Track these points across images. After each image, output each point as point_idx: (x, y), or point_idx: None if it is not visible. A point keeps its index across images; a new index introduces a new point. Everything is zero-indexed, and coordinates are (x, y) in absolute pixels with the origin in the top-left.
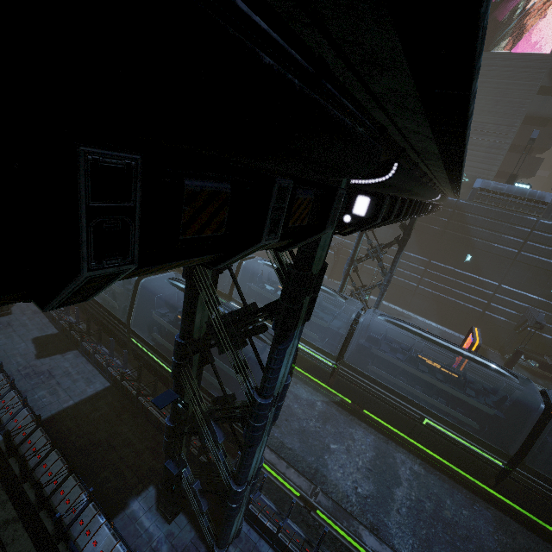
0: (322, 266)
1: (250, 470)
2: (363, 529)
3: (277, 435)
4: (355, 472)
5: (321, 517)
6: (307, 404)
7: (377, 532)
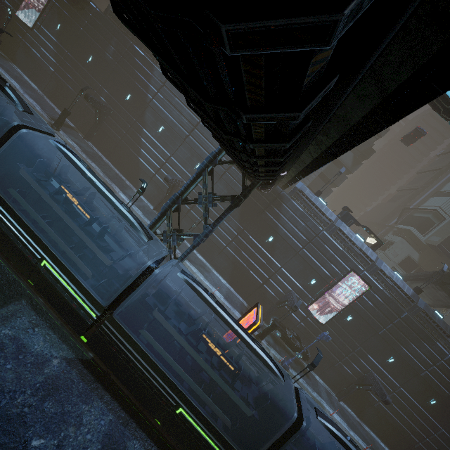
0: None
1: None
2: None
3: None
4: None
5: None
6: (33, 363)
7: None
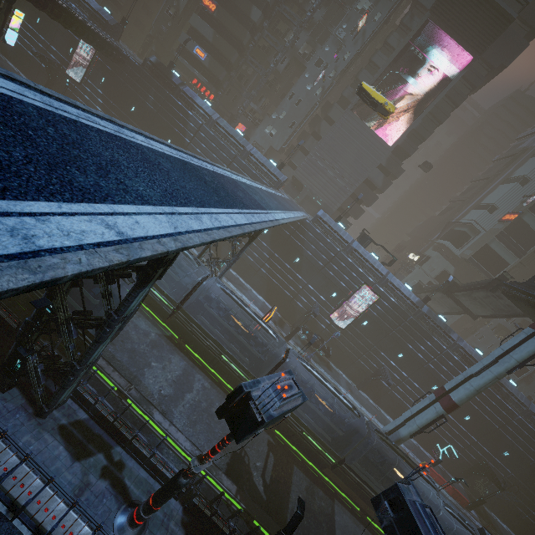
0: (175, 255)
1: (91, 358)
2: (156, 411)
3: (111, 350)
4: (164, 381)
5: (129, 403)
6: (143, 333)
7: (165, 415)
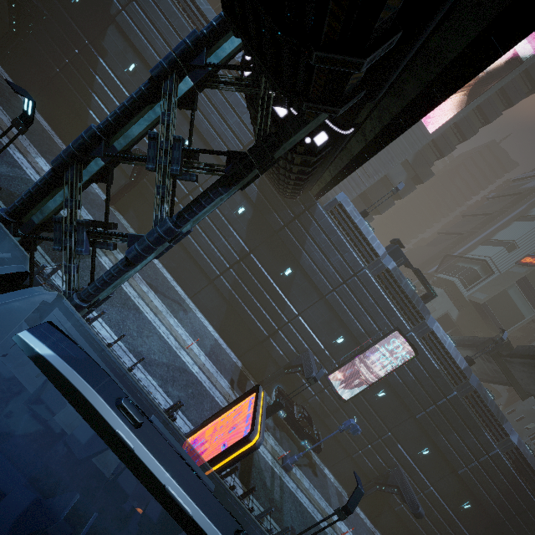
0: None
1: None
2: None
3: None
4: None
5: None
6: None
7: None
